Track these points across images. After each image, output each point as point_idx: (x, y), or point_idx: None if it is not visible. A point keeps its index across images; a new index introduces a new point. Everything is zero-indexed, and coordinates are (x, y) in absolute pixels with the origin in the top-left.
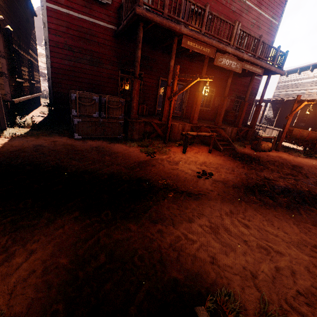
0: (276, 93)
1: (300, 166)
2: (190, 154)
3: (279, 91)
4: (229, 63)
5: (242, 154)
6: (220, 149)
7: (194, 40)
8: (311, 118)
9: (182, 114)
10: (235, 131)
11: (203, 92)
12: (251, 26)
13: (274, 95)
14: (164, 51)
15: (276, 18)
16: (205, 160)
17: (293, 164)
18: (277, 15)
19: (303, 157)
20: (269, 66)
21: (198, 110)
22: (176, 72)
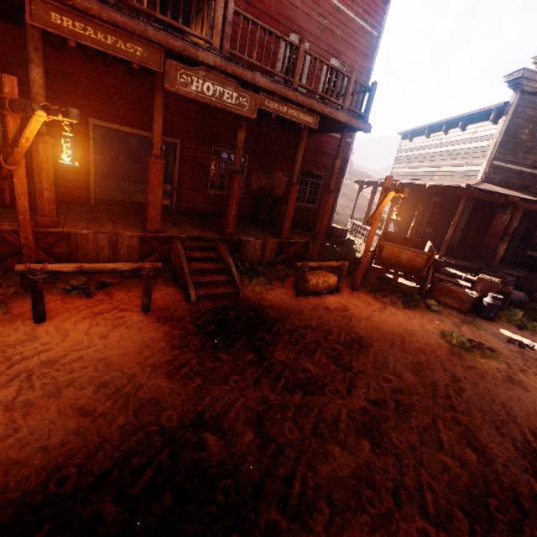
0: (394, 170)
1: (368, 342)
2: (62, 324)
3: (398, 167)
4: (214, 92)
5: (249, 308)
6: (190, 298)
7: (77, 15)
8: (442, 220)
9: (171, 204)
10: (272, 246)
11: (64, 154)
12: (320, 32)
13: (391, 174)
14: (86, 55)
15: (373, 23)
16: (78, 346)
17: (355, 334)
18: (373, 17)
19: (400, 306)
20: (332, 111)
21: (157, 199)
22: (3, 94)
